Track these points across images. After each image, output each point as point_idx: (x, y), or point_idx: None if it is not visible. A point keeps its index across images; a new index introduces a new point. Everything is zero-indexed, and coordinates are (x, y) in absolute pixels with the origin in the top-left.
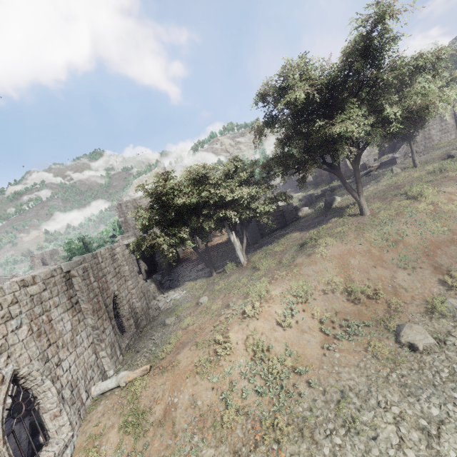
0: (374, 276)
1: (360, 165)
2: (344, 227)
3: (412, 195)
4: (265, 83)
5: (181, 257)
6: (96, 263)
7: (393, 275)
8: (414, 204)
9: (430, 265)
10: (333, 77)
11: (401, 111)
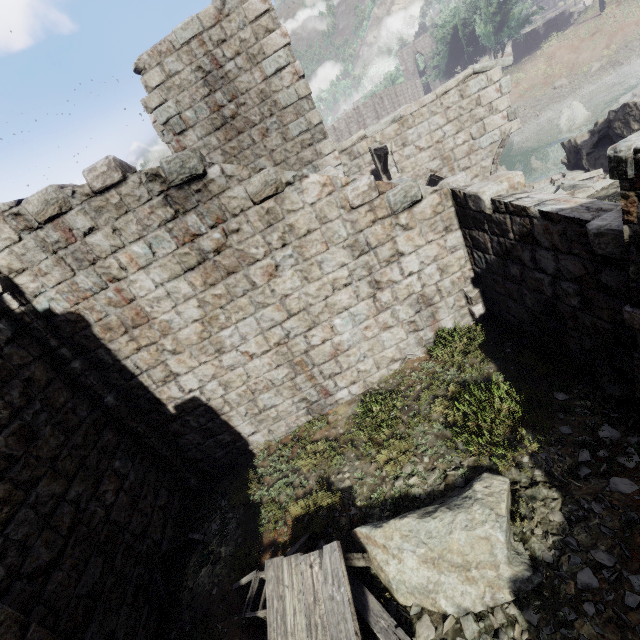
0: (566, 61)
1: None
2: (571, 29)
3: None
4: None
5: None
6: (412, 86)
7: (577, 58)
8: None
9: (606, 45)
10: None
11: None
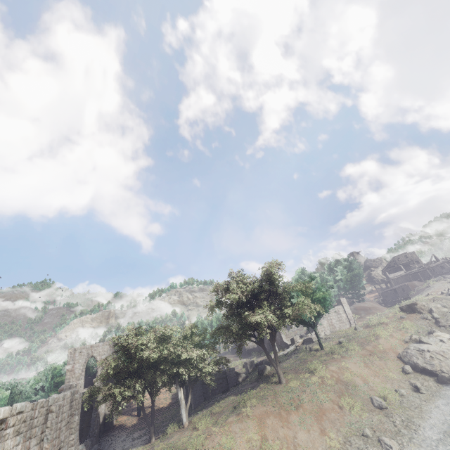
0: (282, 435)
1: (290, 339)
2: (266, 391)
3: (312, 369)
4: (218, 283)
5: (114, 423)
6: (62, 405)
7: (294, 436)
8: (312, 377)
9: (319, 428)
10: (253, 289)
11: (292, 312)
